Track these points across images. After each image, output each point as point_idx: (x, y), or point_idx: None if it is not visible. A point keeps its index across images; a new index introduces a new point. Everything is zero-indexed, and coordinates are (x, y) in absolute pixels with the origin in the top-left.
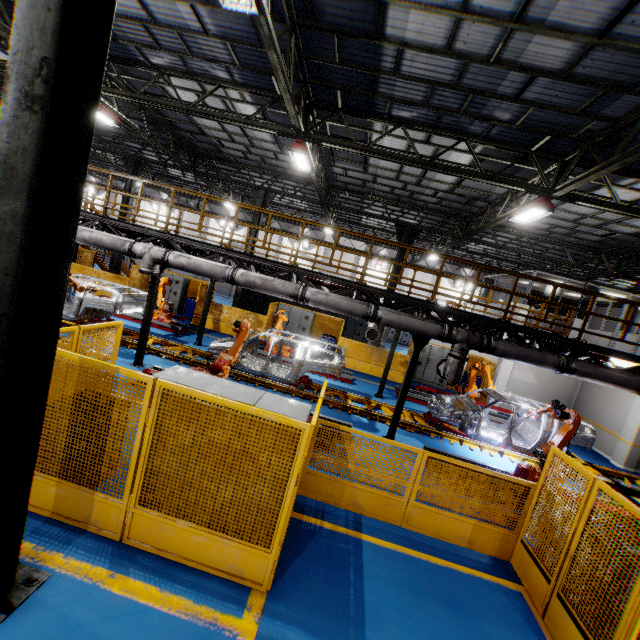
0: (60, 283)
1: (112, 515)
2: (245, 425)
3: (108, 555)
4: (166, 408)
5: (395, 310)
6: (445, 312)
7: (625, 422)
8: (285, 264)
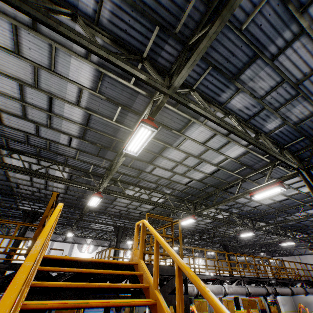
0: None
1: None
2: None
3: None
4: None
5: None
6: None
7: None
8: (289, 279)
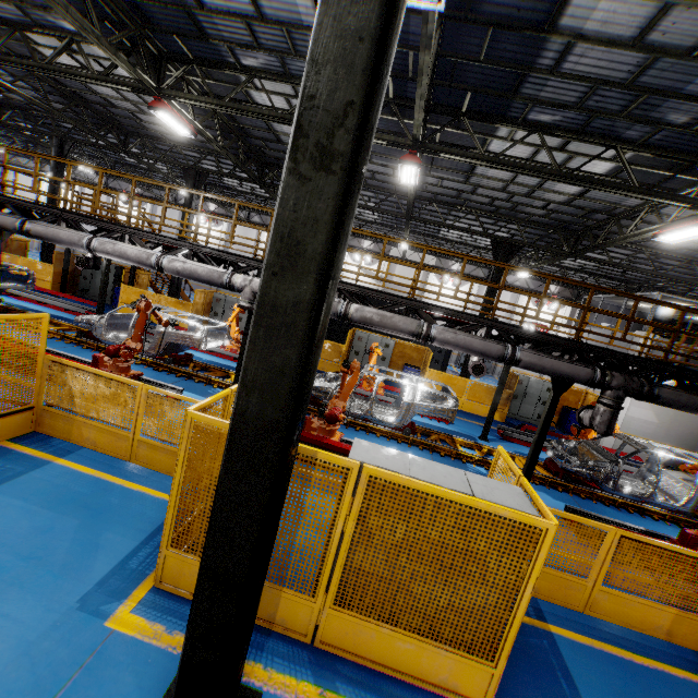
0: (314, 374)
1: (301, 614)
2: (470, 521)
3: (306, 663)
4: (372, 498)
5: (535, 351)
6: (592, 352)
7: None
8: (402, 297)
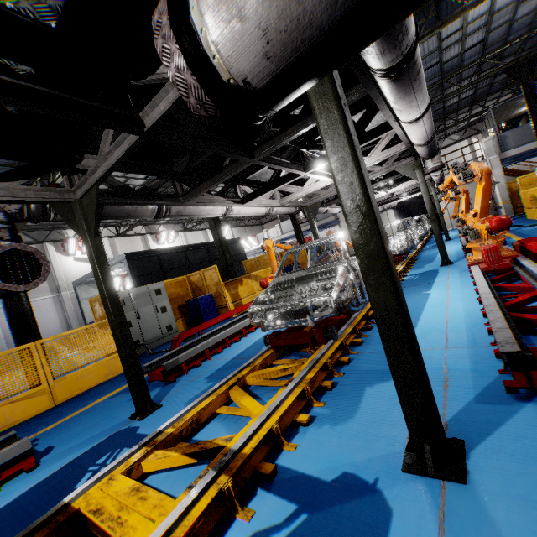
0: None
1: None
2: None
3: None
4: None
5: None
6: None
7: (392, 226)
8: None
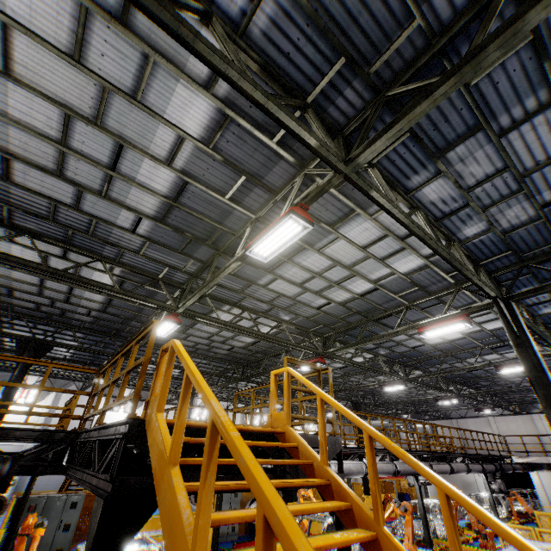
0: None
1: None
2: None
3: None
4: None
5: (482, 463)
6: (483, 457)
7: (479, 489)
8: (448, 452)
